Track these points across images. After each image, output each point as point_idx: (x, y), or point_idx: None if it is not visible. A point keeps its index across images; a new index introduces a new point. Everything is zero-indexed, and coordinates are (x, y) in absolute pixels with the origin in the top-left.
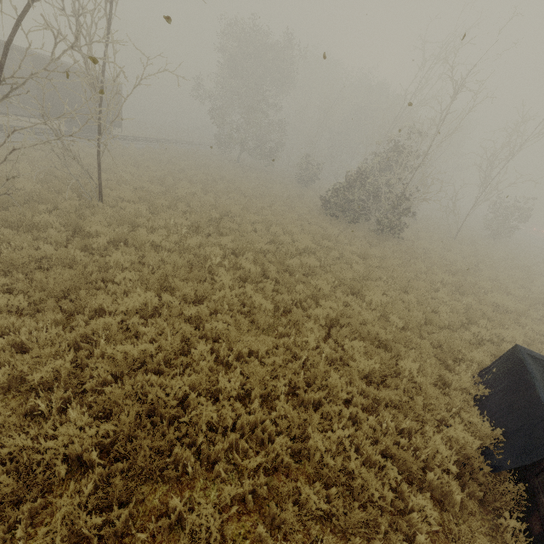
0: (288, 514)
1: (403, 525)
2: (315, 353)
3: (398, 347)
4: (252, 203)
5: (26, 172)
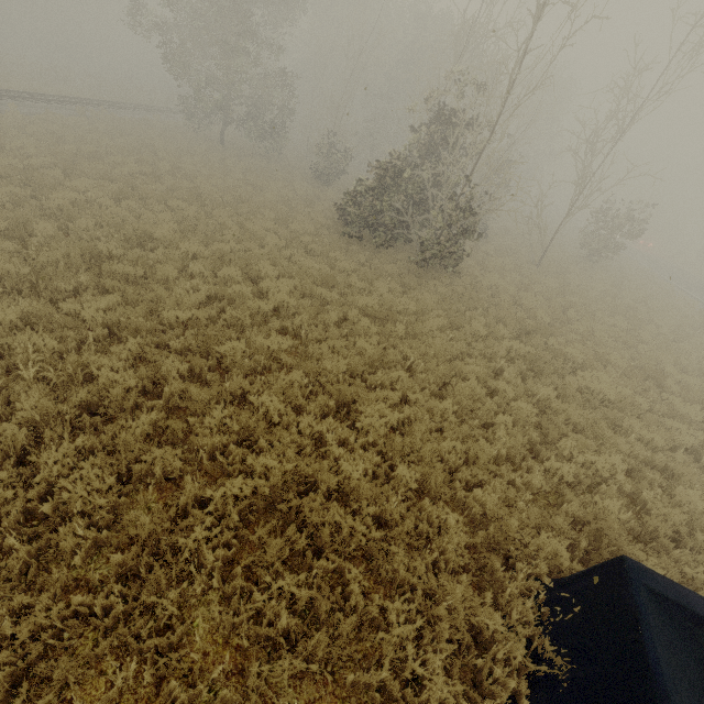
0: None
1: None
2: (181, 629)
3: (395, 552)
4: (212, 217)
5: None
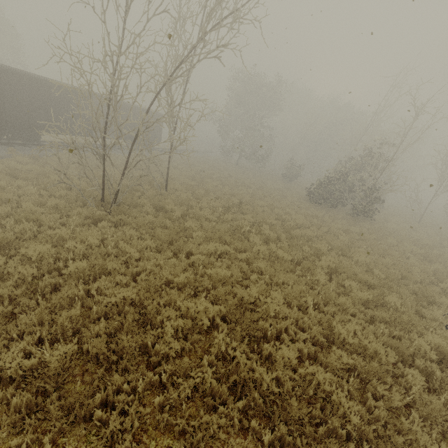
0: (331, 360)
1: (402, 381)
2: (325, 287)
3: (383, 290)
4: (256, 193)
5: (118, 173)
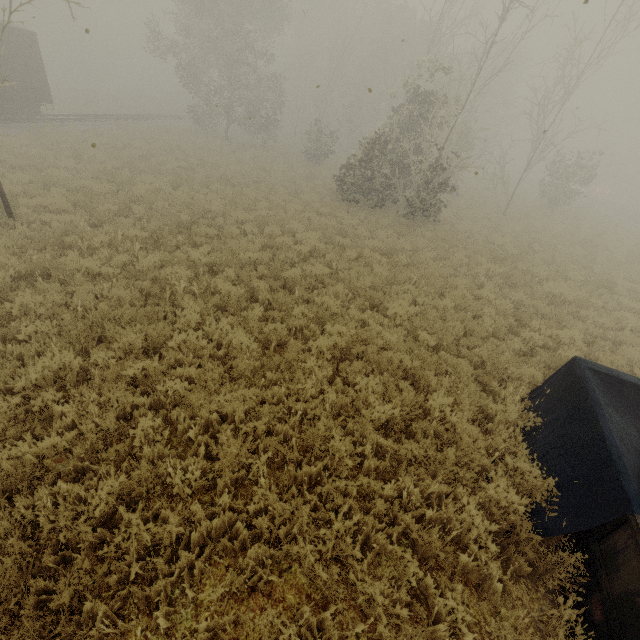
0: None
1: None
2: (316, 402)
3: (428, 375)
4: (243, 195)
5: None
